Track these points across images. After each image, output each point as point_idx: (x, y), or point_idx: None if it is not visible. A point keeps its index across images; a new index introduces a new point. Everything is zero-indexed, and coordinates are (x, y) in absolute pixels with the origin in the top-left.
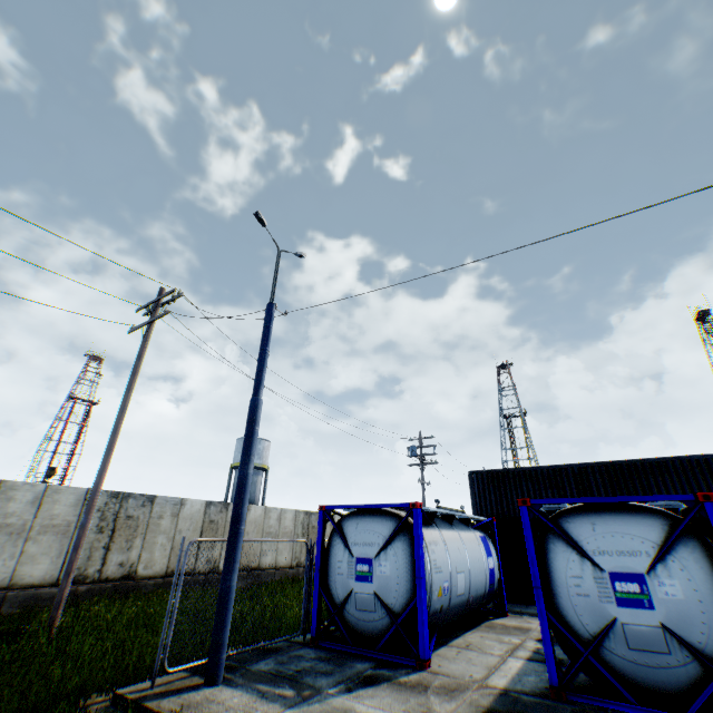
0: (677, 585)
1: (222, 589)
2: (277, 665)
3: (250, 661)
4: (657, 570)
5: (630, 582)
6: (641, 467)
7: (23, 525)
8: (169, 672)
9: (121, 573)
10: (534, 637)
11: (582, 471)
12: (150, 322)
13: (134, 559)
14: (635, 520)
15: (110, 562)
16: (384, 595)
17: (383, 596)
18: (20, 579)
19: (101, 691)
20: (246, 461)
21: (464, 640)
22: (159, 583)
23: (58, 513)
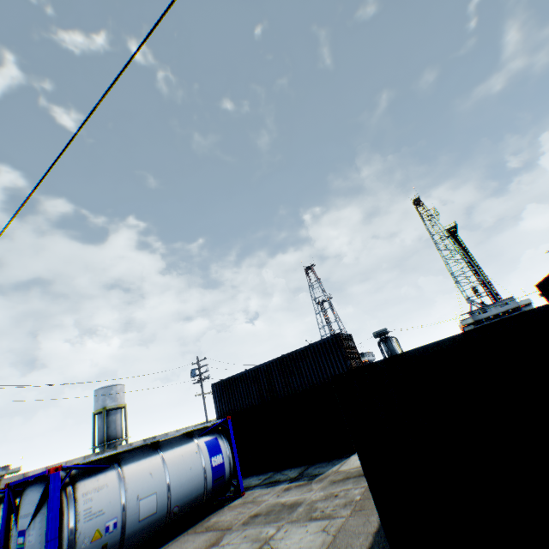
0: (36, 533)
1: None
2: None
3: None
4: (32, 525)
5: (23, 535)
6: (295, 356)
7: None
8: None
9: None
10: None
11: (268, 367)
12: None
13: None
14: (40, 488)
15: None
16: None
17: None
18: None
19: None
20: None
21: None
22: None
23: None
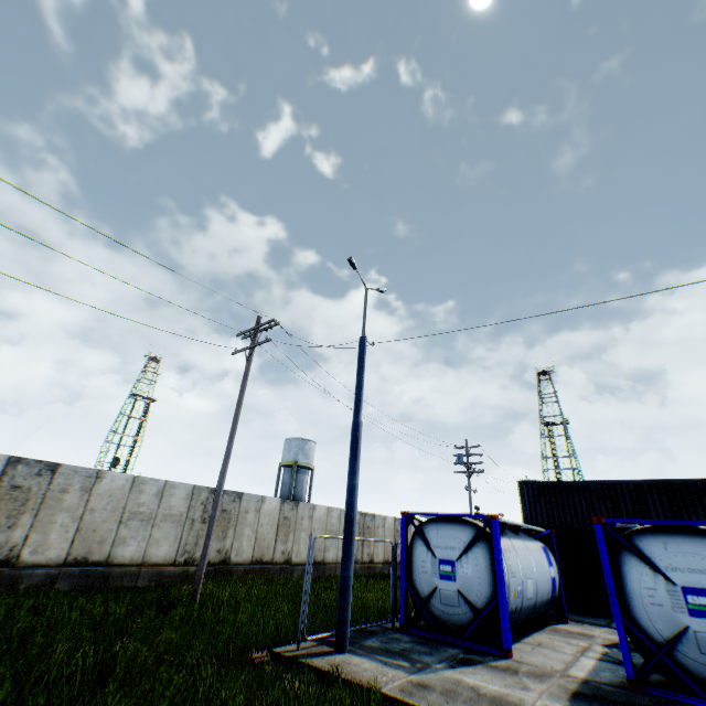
0: None
1: (343, 577)
2: (383, 643)
3: (359, 638)
4: None
5: (700, 595)
6: (700, 487)
7: (150, 513)
8: (307, 639)
9: (219, 558)
10: (599, 642)
11: (637, 488)
12: (253, 347)
13: (227, 547)
14: (704, 543)
15: (211, 548)
16: (467, 593)
17: (466, 593)
18: (149, 558)
19: (257, 649)
20: (354, 473)
21: (533, 638)
22: (247, 569)
23: (173, 504)
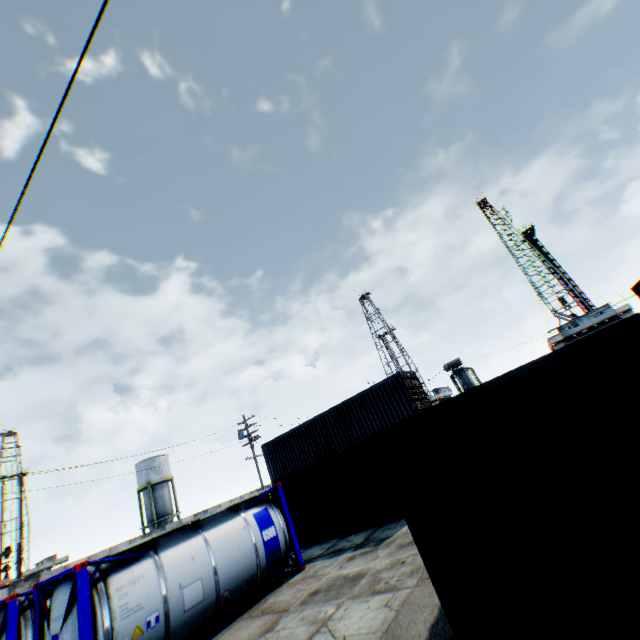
0: (69, 636)
1: None
2: None
3: None
4: (65, 628)
5: (57, 639)
6: (352, 404)
7: None
8: None
9: None
10: None
11: (322, 420)
12: None
13: None
14: (69, 587)
15: None
16: None
17: None
18: None
19: None
20: None
21: None
22: None
23: None
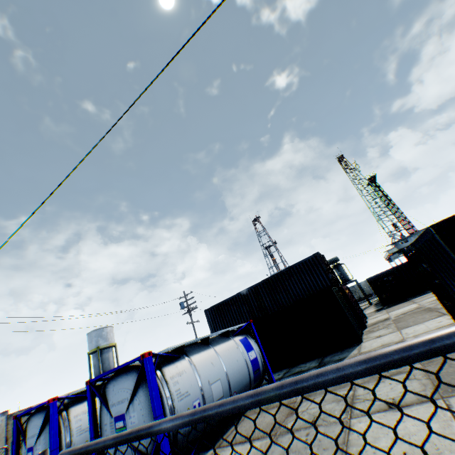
0: (136, 414)
1: None
2: None
3: None
4: (130, 408)
5: (121, 420)
6: (280, 276)
7: None
8: None
9: None
10: None
11: (256, 289)
12: None
13: None
14: (128, 377)
15: None
16: None
17: None
18: None
19: None
20: None
21: None
22: None
23: None
